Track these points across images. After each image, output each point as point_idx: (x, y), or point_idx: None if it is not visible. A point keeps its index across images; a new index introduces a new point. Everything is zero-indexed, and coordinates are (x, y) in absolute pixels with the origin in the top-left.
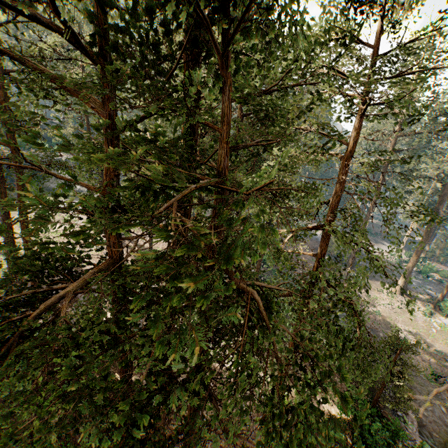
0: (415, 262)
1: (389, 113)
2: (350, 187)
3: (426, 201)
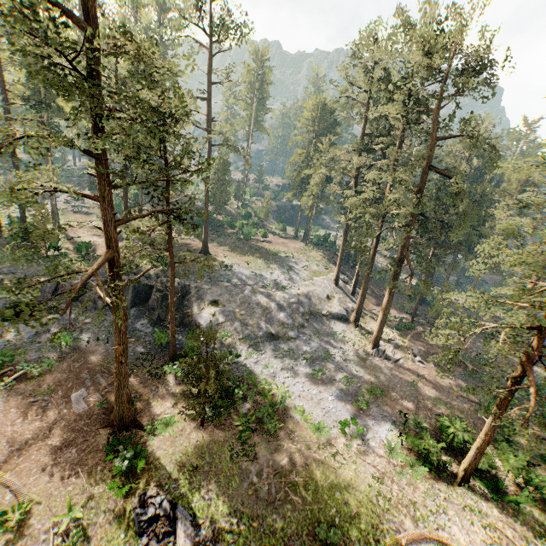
0: None
1: None
2: None
3: None
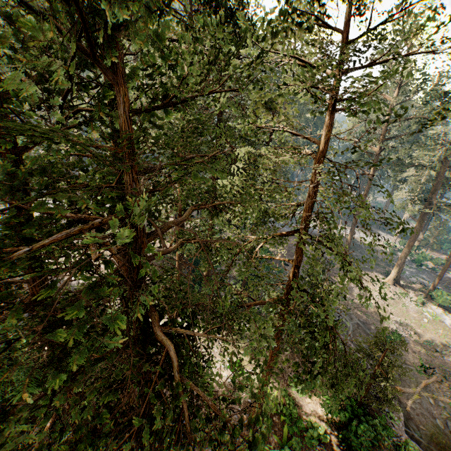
0: (408, 253)
1: (381, 99)
2: (344, 176)
3: (419, 191)
